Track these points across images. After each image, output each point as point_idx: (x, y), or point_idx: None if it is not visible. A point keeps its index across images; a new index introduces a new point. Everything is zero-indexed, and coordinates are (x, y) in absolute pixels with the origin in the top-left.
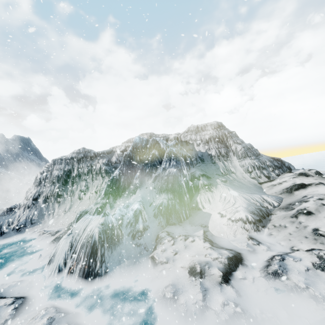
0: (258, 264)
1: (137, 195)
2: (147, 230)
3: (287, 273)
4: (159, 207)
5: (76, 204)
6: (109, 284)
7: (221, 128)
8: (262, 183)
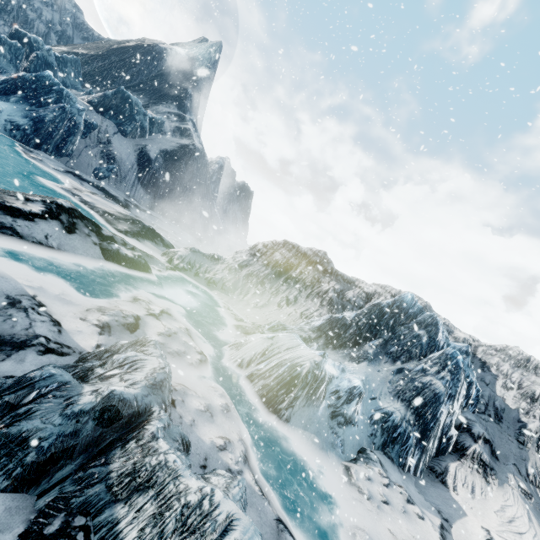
0: None
1: (361, 368)
2: (353, 426)
3: None
4: (385, 414)
5: (271, 307)
6: (282, 437)
7: None
8: None
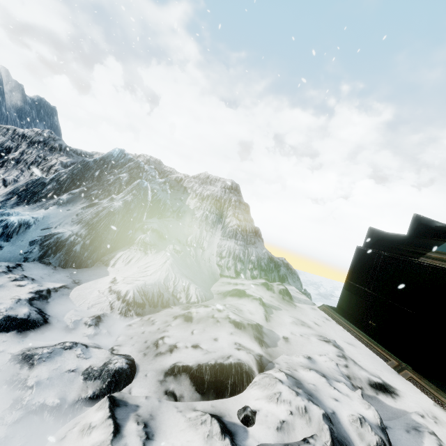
0: (44, 343)
1: (45, 211)
2: None
3: (41, 363)
4: (48, 235)
5: None
6: None
7: (232, 191)
8: (224, 276)
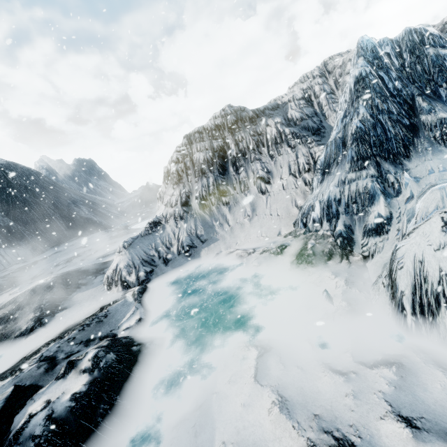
0: None
1: None
2: None
3: None
4: None
5: (261, 202)
6: None
7: None
8: None
